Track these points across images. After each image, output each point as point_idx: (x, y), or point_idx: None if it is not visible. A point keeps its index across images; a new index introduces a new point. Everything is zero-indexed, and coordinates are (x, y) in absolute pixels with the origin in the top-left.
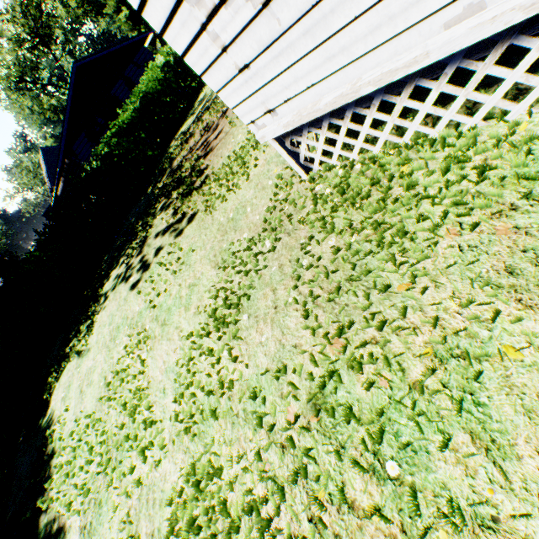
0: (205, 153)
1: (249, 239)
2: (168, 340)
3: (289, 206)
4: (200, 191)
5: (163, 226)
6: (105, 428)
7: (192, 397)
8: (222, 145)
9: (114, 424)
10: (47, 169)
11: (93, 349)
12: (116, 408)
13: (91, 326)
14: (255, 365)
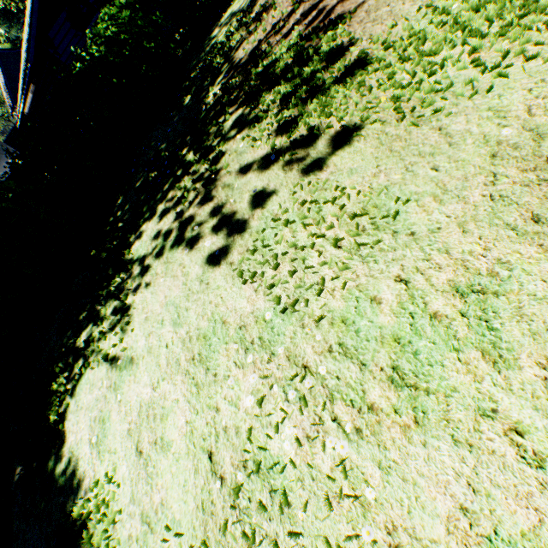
0: (326, 25)
1: None
2: (458, 445)
3: None
4: (346, 86)
5: (259, 153)
6: None
7: None
8: None
9: None
10: (5, 80)
11: (145, 365)
12: None
13: (125, 314)
14: None
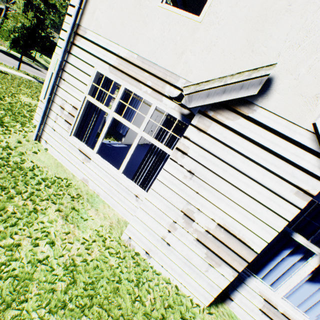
0: None
1: None
2: None
3: None
4: None
5: None
6: None
7: None
8: None
9: None
10: None
11: None
12: None
13: None
14: None
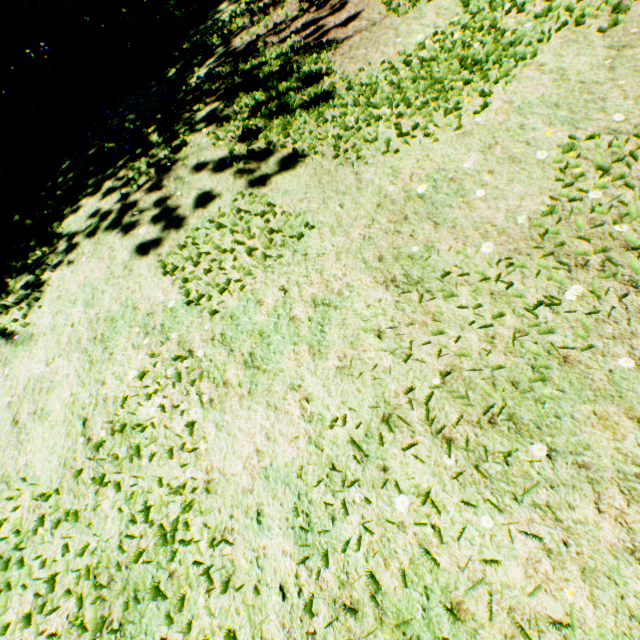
0: (317, 45)
1: (498, 259)
2: (269, 408)
3: (619, 224)
4: (311, 113)
5: (219, 153)
6: (88, 538)
7: (376, 592)
8: (366, 41)
9: (114, 538)
10: None
11: (44, 342)
12: (120, 506)
13: (36, 290)
14: (627, 613)
